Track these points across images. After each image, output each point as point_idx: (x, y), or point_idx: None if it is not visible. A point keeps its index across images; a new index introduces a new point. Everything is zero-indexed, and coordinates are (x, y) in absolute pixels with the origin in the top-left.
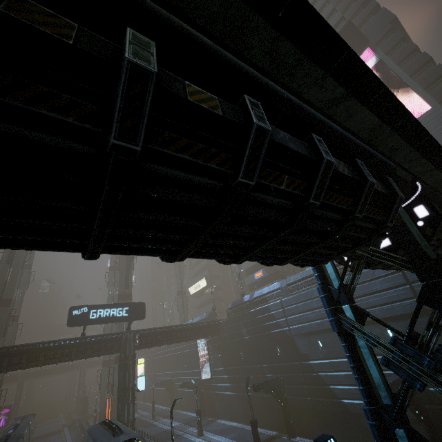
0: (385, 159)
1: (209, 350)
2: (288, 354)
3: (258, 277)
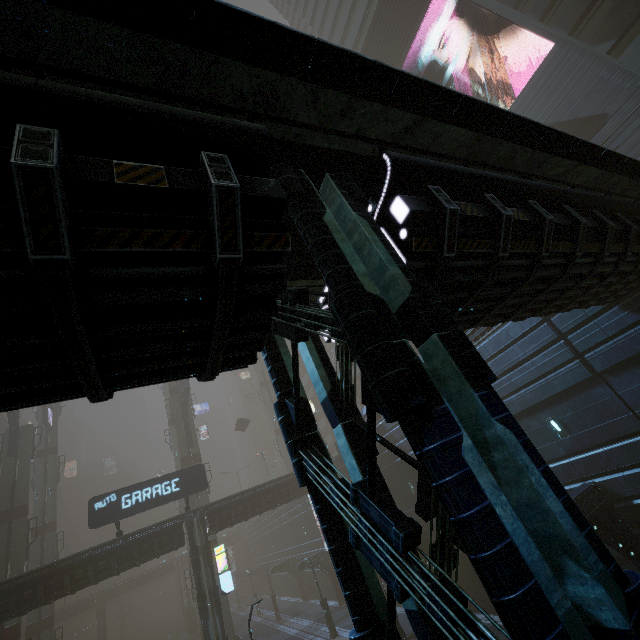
0: (211, 118)
1: None
2: None
3: None
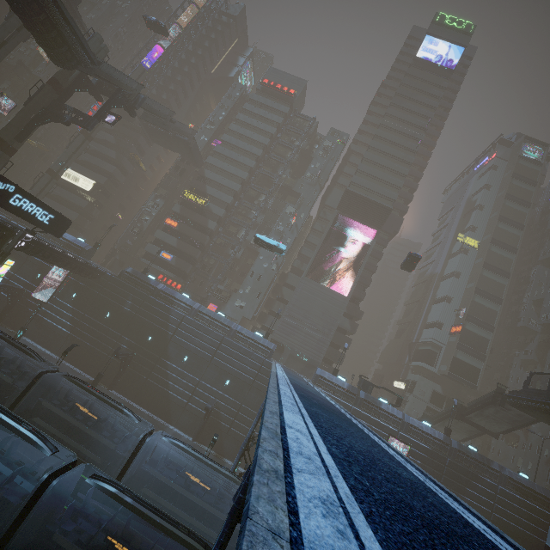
0: None
1: (65, 280)
2: (155, 347)
3: (163, 258)
